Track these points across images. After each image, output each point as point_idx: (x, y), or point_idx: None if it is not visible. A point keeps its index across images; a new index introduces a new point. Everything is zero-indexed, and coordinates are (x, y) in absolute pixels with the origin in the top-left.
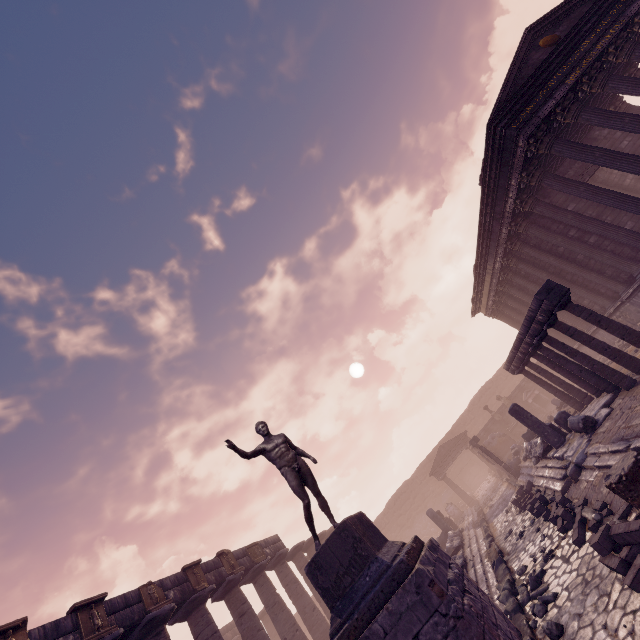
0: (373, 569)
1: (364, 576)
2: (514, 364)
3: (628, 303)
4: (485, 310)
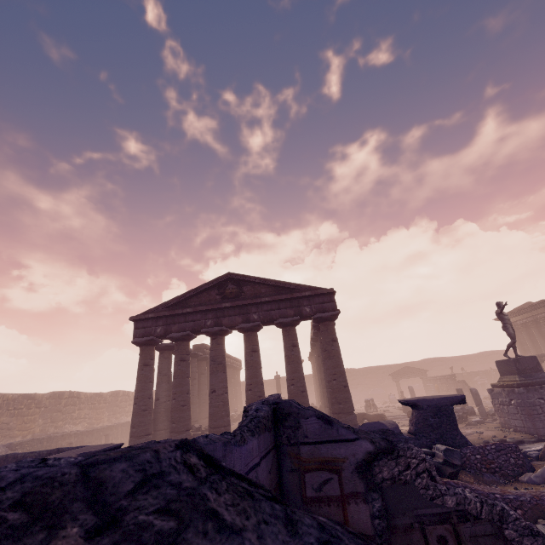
0: (543, 374)
1: (538, 374)
2: (542, 358)
3: None
4: None
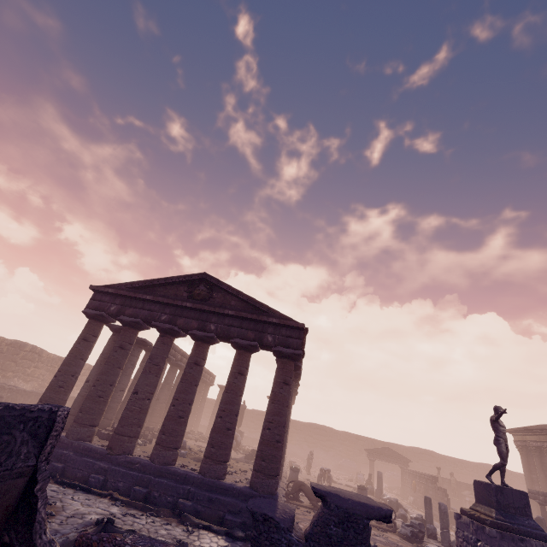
0: (531, 522)
1: (523, 519)
2: None
3: None
4: (520, 440)
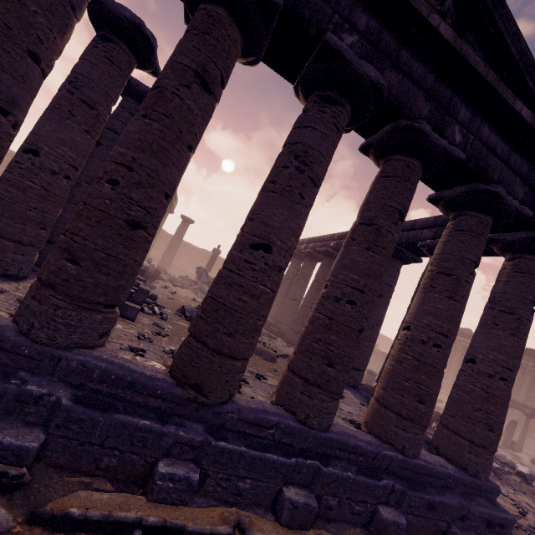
0: None
1: None
2: None
3: (527, 437)
4: None
